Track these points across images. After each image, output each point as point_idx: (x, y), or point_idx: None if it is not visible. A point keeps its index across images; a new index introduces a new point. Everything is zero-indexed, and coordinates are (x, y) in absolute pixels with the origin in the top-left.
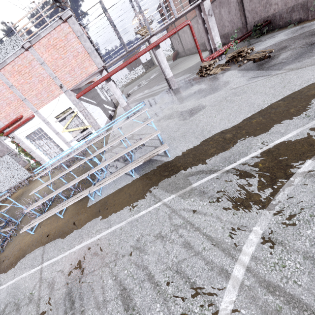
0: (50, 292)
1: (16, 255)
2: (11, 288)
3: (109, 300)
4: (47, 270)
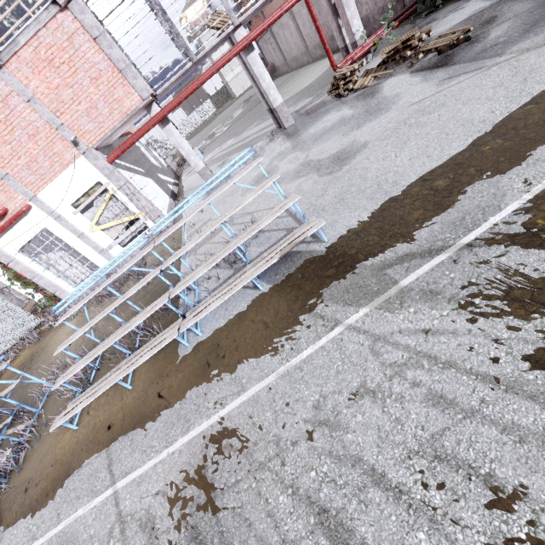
0: (149, 539)
1: (52, 474)
2: (59, 542)
3: (296, 539)
4: (129, 495)
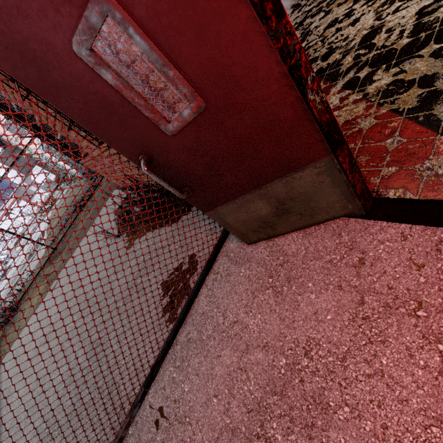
0: None
1: None
2: None
3: None
4: None
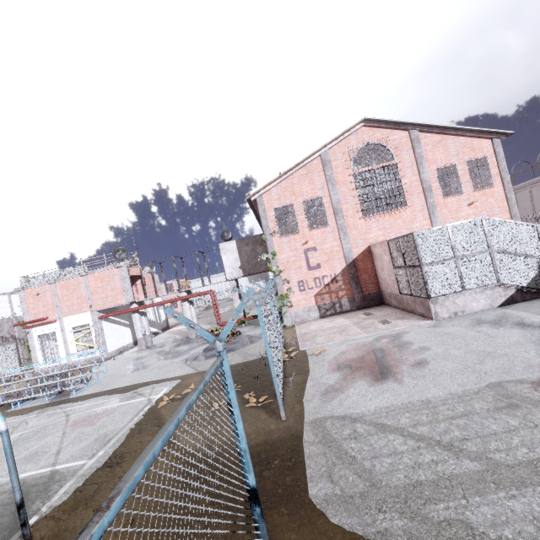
0: None
1: None
2: None
3: None
4: None
